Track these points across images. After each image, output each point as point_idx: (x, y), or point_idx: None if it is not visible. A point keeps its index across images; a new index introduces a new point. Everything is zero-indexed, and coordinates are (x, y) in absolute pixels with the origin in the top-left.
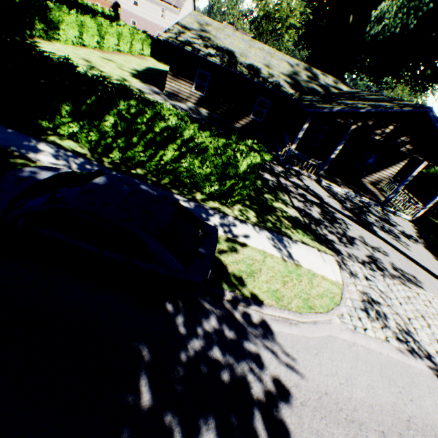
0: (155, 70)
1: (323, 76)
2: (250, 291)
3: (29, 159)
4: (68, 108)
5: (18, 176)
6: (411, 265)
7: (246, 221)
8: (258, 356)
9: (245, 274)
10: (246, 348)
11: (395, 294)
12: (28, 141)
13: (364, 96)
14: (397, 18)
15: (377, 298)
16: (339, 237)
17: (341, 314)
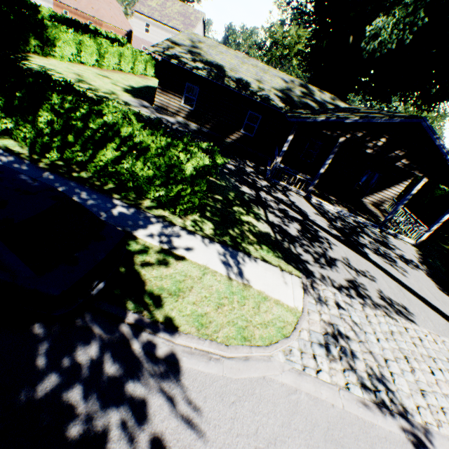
0: (154, 88)
1: (319, 93)
2: (165, 314)
3: None
4: None
5: None
6: (405, 294)
7: (196, 232)
8: (141, 402)
9: (167, 293)
10: (128, 389)
11: (374, 328)
12: None
13: (359, 110)
14: (393, 33)
15: (347, 331)
16: (316, 257)
17: (290, 349)
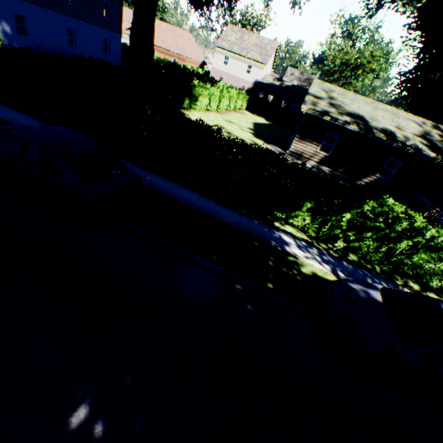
0: (259, 125)
1: None
2: None
3: (290, 253)
4: (309, 205)
5: (363, 298)
6: None
7: None
8: None
9: None
10: None
11: None
12: (272, 232)
13: None
14: None
15: None
16: None
17: None
